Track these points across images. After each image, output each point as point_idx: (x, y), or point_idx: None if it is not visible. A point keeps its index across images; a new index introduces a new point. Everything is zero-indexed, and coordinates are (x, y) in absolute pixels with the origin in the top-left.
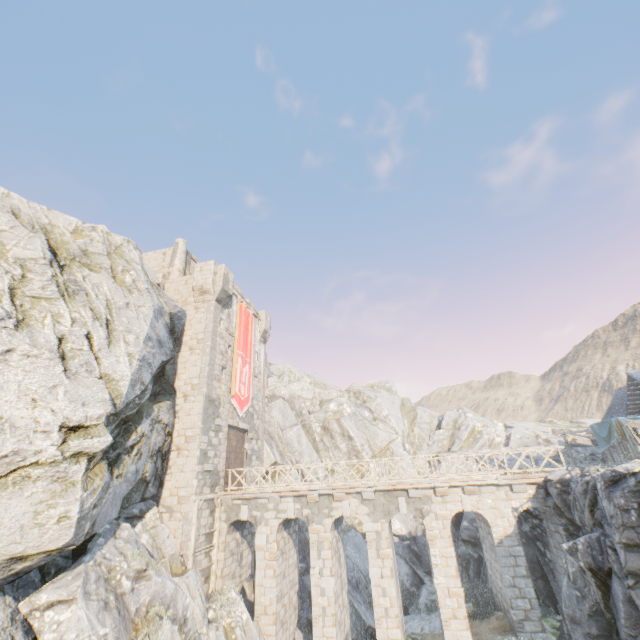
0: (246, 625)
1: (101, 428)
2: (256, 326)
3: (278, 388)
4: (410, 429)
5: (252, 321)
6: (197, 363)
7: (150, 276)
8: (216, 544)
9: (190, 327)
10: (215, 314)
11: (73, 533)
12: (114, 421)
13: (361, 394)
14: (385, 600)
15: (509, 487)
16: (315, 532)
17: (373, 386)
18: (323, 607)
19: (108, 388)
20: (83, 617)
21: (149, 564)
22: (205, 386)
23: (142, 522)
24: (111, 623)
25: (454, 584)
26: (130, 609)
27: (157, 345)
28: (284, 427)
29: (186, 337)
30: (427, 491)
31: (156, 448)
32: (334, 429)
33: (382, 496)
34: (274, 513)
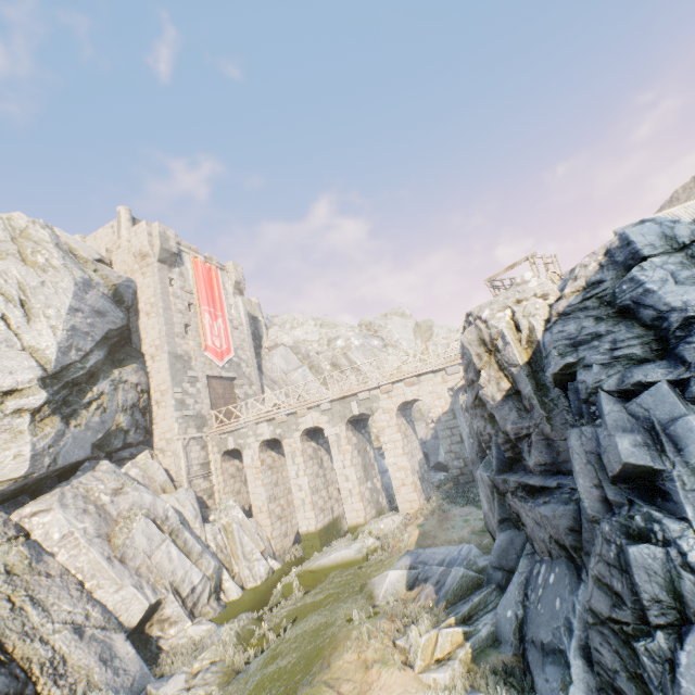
0: (242, 521)
1: (35, 389)
2: (225, 279)
3: (280, 337)
4: (425, 348)
5: (217, 275)
6: (155, 326)
7: (87, 253)
8: (214, 471)
9: (142, 294)
10: (161, 276)
11: (29, 465)
12: (55, 384)
13: (372, 325)
14: (348, 484)
15: (445, 371)
16: (288, 445)
17: (386, 315)
18: (302, 499)
19: (35, 357)
20: (61, 518)
21: (125, 484)
22: (166, 345)
23: (132, 461)
24: (91, 521)
25: (402, 461)
26: (112, 514)
27: (94, 315)
28: (288, 371)
29: (141, 304)
30: (375, 392)
31: (129, 404)
32: (342, 364)
33: (338, 405)
34: (254, 438)
